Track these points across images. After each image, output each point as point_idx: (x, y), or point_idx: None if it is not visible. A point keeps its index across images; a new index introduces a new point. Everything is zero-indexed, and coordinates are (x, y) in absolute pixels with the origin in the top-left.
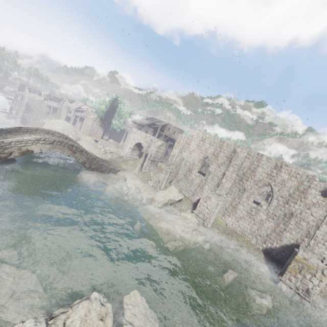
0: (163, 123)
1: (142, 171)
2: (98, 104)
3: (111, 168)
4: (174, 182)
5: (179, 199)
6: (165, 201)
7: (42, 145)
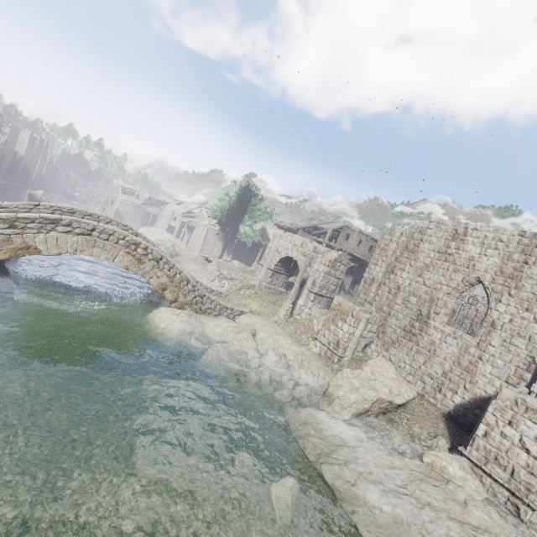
0: (336, 226)
1: (294, 318)
2: (218, 199)
3: (225, 306)
4: (375, 347)
5: (403, 400)
6: (364, 402)
7: (63, 236)
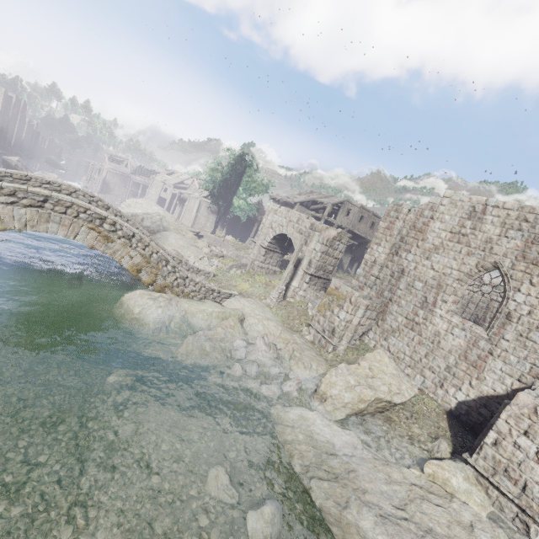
0: (336, 200)
1: (287, 301)
2: (210, 169)
3: (211, 288)
4: (374, 335)
5: (403, 399)
6: (360, 402)
7: (7, 208)
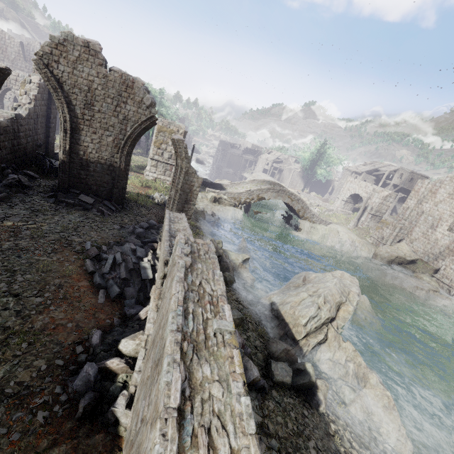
0: (392, 168)
1: (358, 227)
2: (302, 152)
3: (322, 219)
4: (405, 241)
5: (411, 259)
6: (391, 257)
7: (271, 193)
